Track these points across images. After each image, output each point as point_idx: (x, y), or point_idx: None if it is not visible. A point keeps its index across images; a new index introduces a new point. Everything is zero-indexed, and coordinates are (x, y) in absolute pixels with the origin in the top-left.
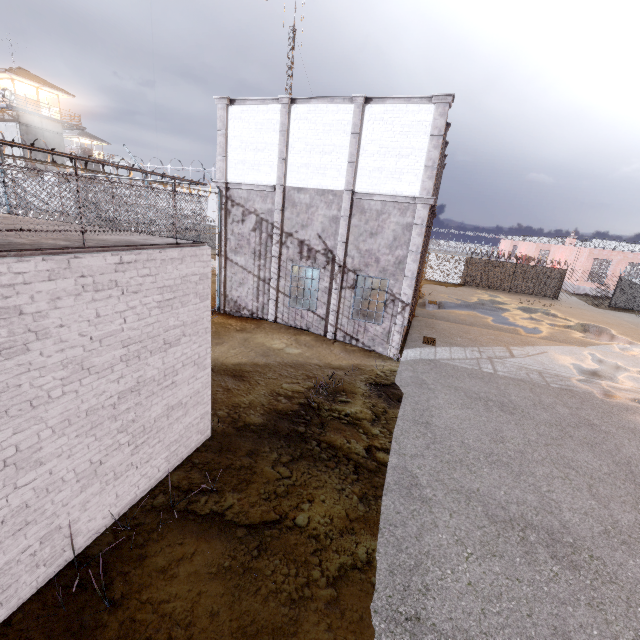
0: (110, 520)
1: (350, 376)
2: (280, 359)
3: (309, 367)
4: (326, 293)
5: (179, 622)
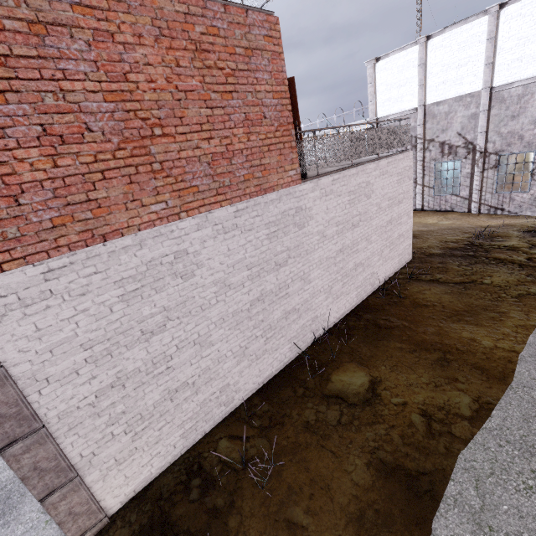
0: (383, 280)
1: (502, 229)
2: (437, 227)
3: (463, 228)
4: (468, 178)
5: (435, 302)
